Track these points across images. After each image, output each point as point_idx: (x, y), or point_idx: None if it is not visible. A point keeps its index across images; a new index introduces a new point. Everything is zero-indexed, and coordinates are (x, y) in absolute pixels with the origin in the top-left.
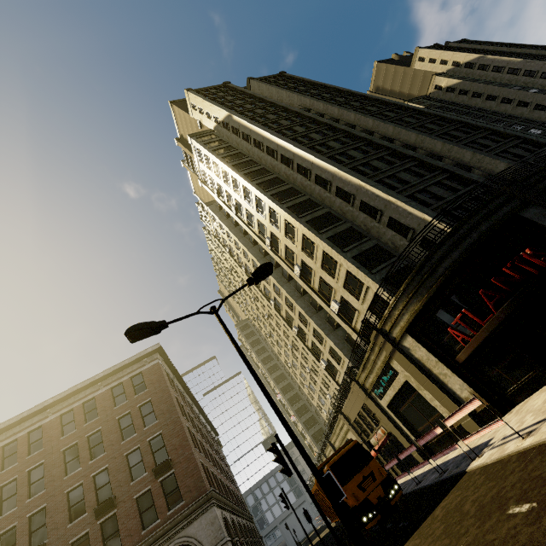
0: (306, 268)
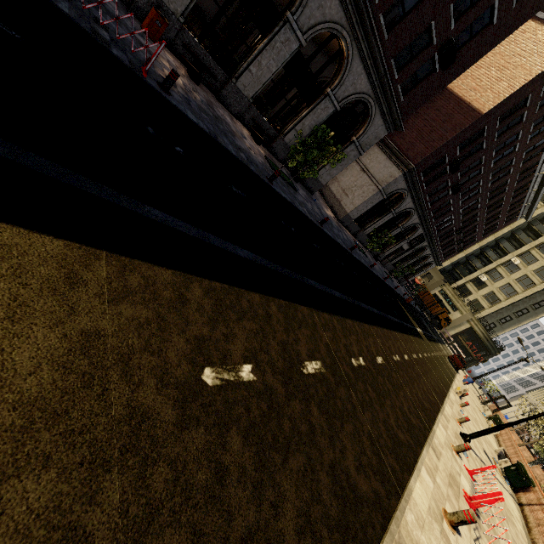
0: (514, 268)
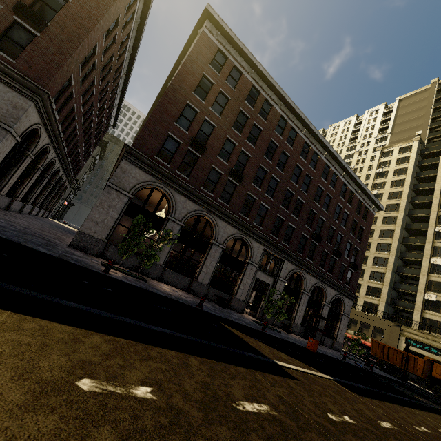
0: None
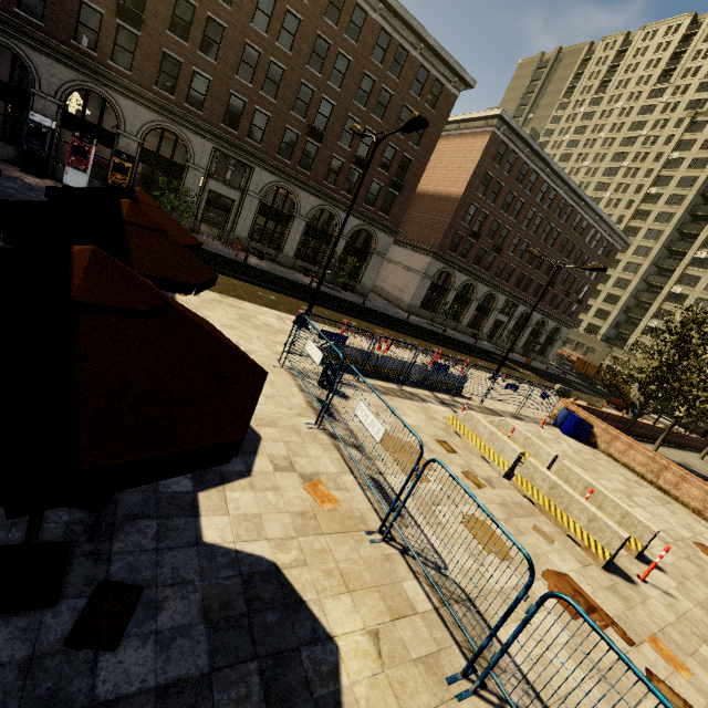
0: (680, 298)
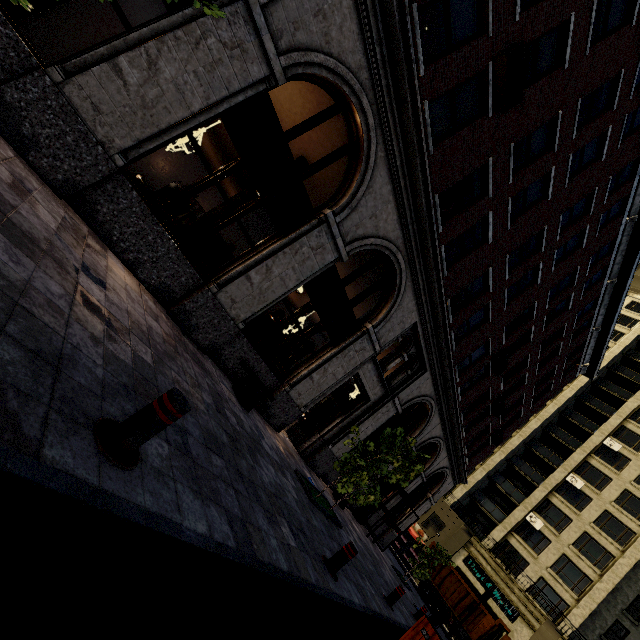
0: (578, 497)
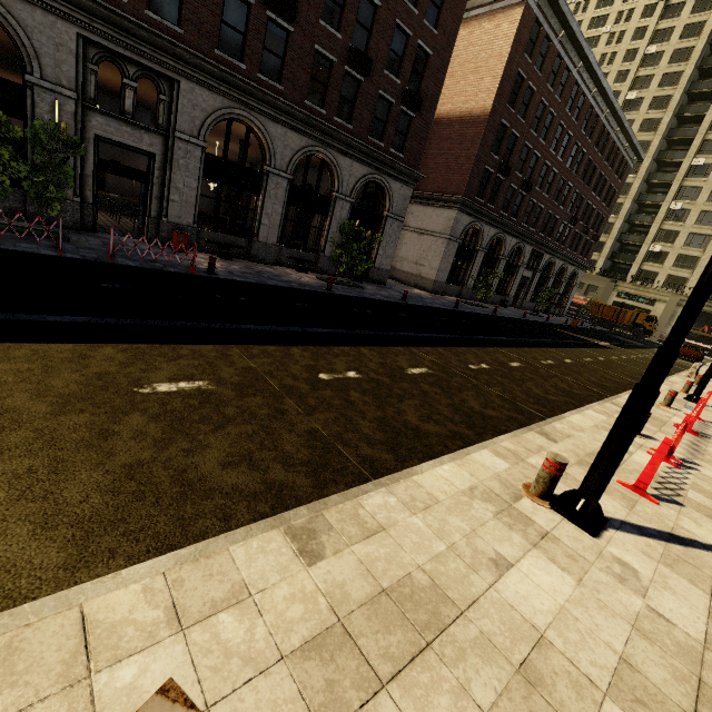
0: (681, 214)
